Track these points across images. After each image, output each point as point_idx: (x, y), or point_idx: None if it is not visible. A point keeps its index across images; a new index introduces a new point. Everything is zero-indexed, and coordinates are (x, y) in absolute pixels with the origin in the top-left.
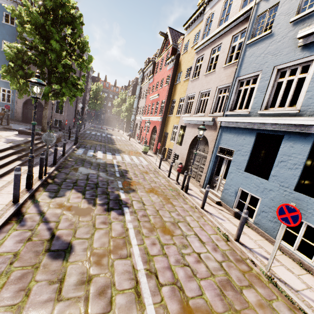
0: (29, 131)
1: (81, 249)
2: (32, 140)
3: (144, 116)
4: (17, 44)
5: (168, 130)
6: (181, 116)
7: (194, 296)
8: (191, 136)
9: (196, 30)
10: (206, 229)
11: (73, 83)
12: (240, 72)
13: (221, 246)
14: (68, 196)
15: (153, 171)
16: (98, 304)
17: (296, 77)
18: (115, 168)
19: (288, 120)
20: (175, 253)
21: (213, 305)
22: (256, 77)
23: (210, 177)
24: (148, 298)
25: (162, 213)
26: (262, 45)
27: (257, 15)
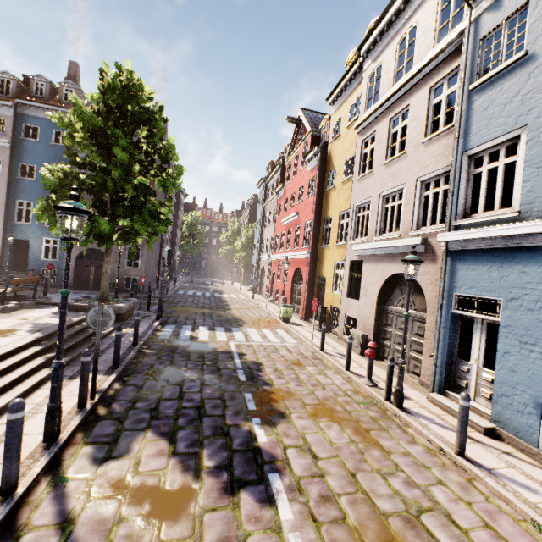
0: (77, 303)
1: None
2: (59, 329)
3: (276, 253)
4: (64, 166)
5: (324, 272)
6: (348, 244)
7: None
8: (378, 278)
9: (350, 100)
10: (507, 535)
11: (152, 213)
12: (468, 141)
13: None
14: (137, 451)
15: (312, 358)
16: None
17: None
18: (235, 360)
19: None
20: None
21: None
22: (512, 141)
23: (447, 366)
24: None
25: (368, 483)
26: (509, 81)
27: (480, 39)
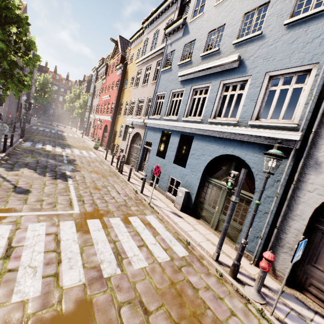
0: None
1: (37, 192)
2: None
3: (98, 115)
4: None
5: (117, 128)
6: (126, 117)
7: (103, 207)
8: (132, 133)
9: (138, 47)
10: (125, 189)
11: (19, 79)
12: (157, 89)
13: (131, 195)
14: (22, 171)
15: (100, 161)
16: (48, 206)
17: (178, 98)
18: (64, 157)
19: (172, 124)
20: (98, 196)
21: (111, 209)
22: (165, 95)
23: (140, 163)
24: (76, 206)
25: (97, 182)
26: (167, 74)
27: (167, 53)
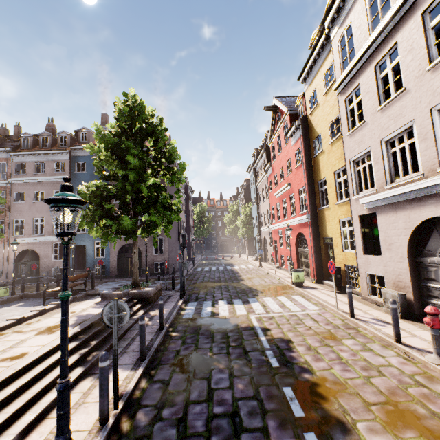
0: (114, 292)
1: None
2: (61, 340)
3: (274, 223)
4: (96, 181)
5: (328, 232)
6: (351, 199)
7: None
8: (402, 228)
9: (322, 71)
10: None
11: (165, 205)
12: None
13: None
14: None
15: (344, 328)
16: None
17: None
18: (260, 337)
19: None
20: None
21: None
22: None
23: None
24: None
25: None
26: None
27: None
